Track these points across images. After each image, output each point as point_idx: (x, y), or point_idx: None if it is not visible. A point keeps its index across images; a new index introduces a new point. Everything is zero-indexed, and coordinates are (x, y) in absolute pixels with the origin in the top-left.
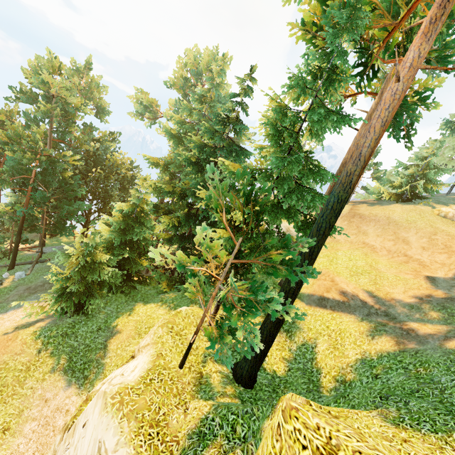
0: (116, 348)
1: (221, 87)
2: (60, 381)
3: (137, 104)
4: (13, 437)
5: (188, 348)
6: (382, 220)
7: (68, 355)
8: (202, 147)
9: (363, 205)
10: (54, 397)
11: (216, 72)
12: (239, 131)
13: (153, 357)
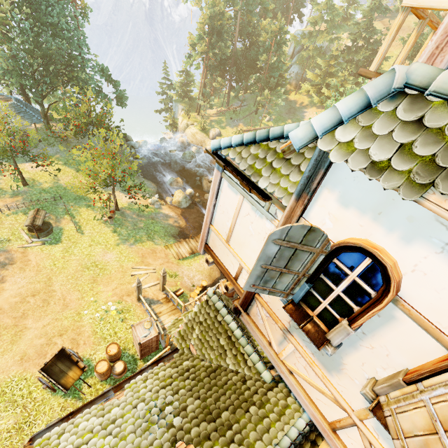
0: None
1: None
2: None
3: None
4: None
5: None
6: (406, 29)
7: None
8: (372, 10)
9: (386, 19)
10: None
11: None
12: None
13: None
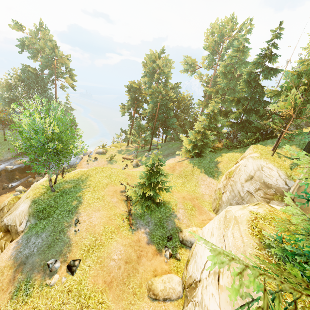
0: (223, 166)
1: (248, 39)
2: (205, 175)
3: (184, 65)
4: (199, 188)
5: (276, 147)
6: None
7: (203, 169)
8: (250, 73)
9: None
10: (206, 180)
11: (245, 31)
12: (274, 59)
13: (258, 153)
